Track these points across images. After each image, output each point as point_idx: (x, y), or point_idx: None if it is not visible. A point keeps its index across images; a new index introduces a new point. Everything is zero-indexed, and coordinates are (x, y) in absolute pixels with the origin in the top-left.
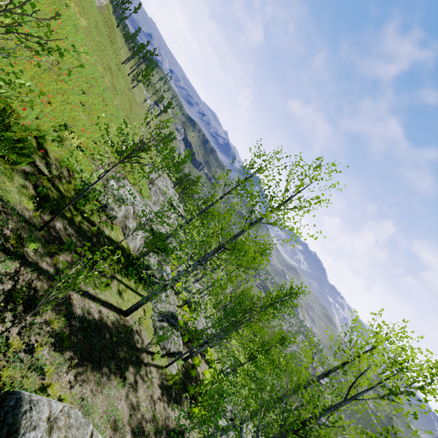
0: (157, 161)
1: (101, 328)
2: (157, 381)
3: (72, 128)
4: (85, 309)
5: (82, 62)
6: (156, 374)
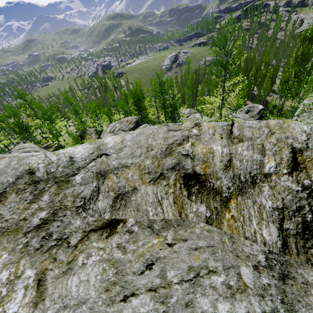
0: None
1: None
2: None
3: None
4: None
5: None
6: None
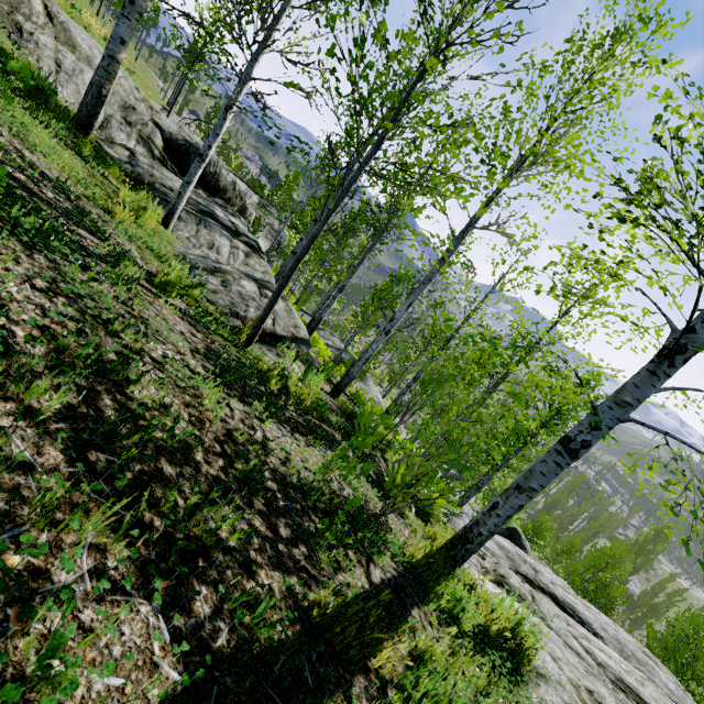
0: None
1: None
2: (184, 337)
3: None
4: None
5: None
6: (178, 322)
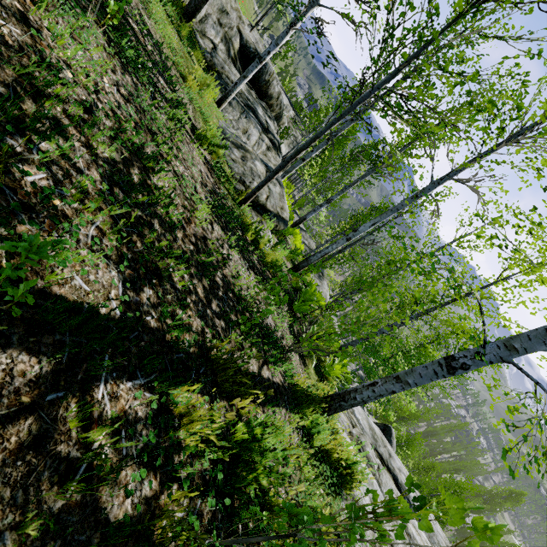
0: None
1: None
2: (201, 174)
3: None
4: None
5: None
6: (201, 164)
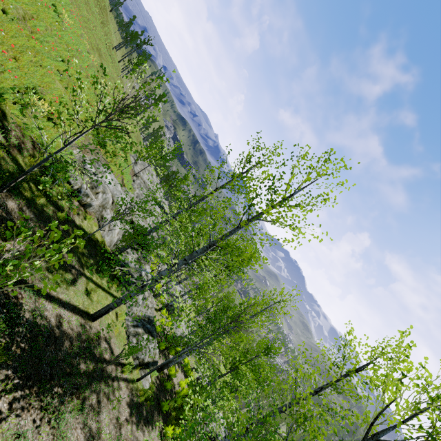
0: (143, 150)
1: (58, 336)
2: (126, 398)
3: (43, 94)
4: (37, 312)
5: (63, 26)
6: (125, 389)
